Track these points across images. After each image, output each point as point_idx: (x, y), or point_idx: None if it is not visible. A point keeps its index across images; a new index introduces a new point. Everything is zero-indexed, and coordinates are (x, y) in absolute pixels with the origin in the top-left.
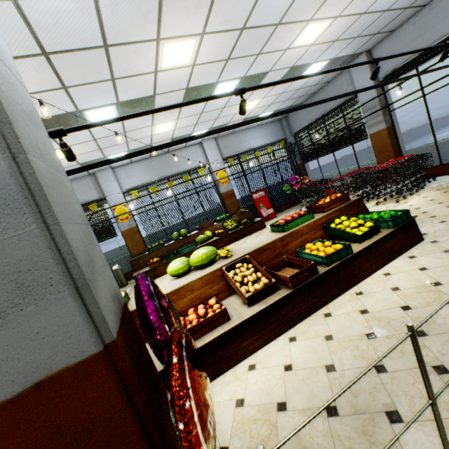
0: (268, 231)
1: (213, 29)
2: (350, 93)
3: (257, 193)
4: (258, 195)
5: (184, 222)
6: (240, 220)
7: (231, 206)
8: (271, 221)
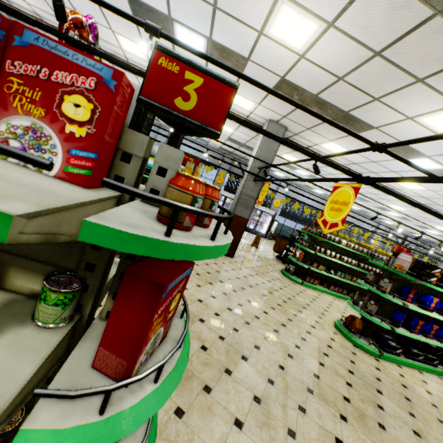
0: None
1: None
2: None
3: None
4: None
5: None
6: None
7: None
8: None
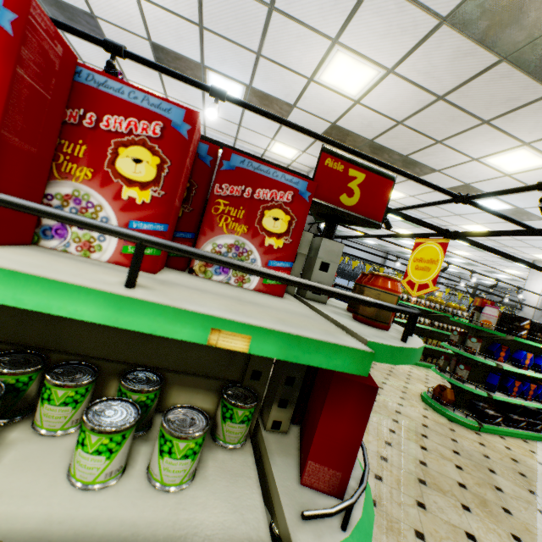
0: None
1: None
2: None
3: None
4: None
5: None
6: None
7: None
8: None
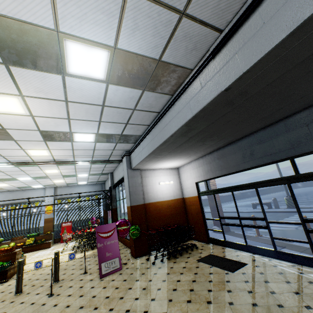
0: (41, 251)
1: None
2: (5, 210)
3: (67, 223)
4: (66, 224)
5: (10, 232)
6: (42, 239)
7: (47, 228)
8: (63, 243)
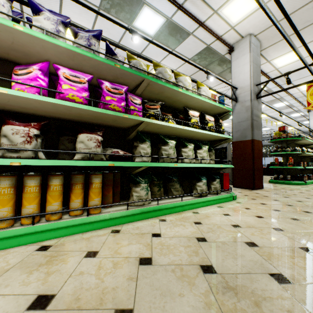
0: None
1: (287, 123)
2: None
3: None
4: None
5: None
6: None
7: None
8: None
